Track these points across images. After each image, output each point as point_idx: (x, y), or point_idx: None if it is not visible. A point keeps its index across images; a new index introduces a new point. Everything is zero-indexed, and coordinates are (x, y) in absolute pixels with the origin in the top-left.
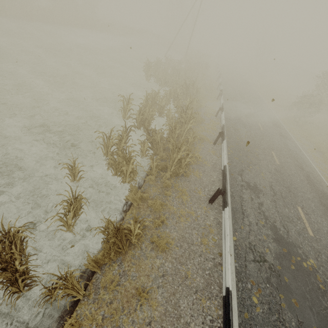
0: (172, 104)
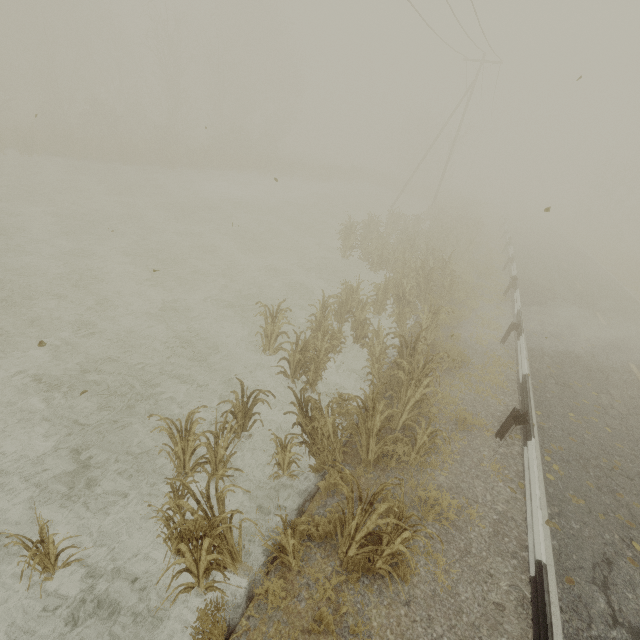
0: (392, 311)
